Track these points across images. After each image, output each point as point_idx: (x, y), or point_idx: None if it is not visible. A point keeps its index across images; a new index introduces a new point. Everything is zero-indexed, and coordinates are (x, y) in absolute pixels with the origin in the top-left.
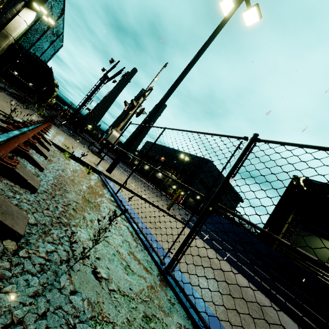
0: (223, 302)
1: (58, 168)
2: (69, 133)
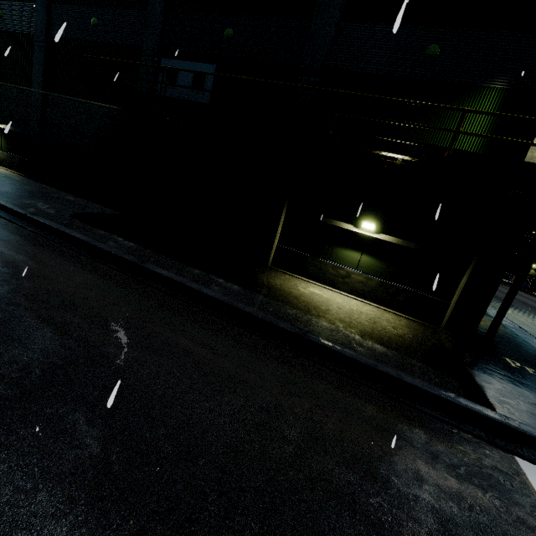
0: None
1: None
2: None
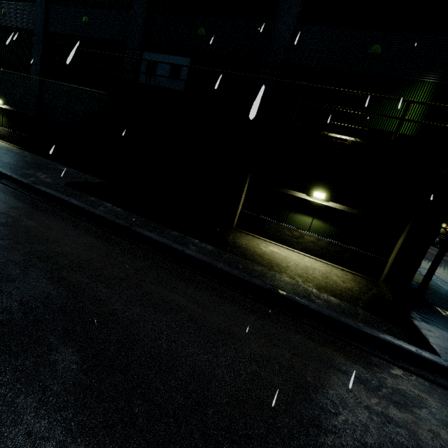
0: None
1: None
2: None
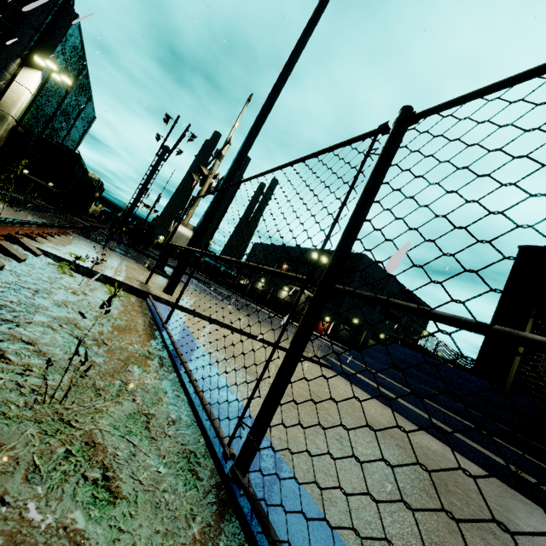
0: (404, 529)
1: (23, 287)
2: (117, 248)
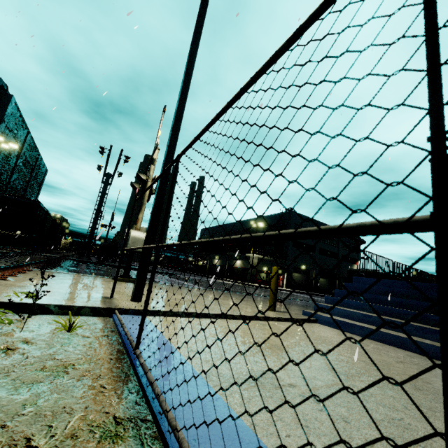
0: None
1: None
2: (86, 269)
